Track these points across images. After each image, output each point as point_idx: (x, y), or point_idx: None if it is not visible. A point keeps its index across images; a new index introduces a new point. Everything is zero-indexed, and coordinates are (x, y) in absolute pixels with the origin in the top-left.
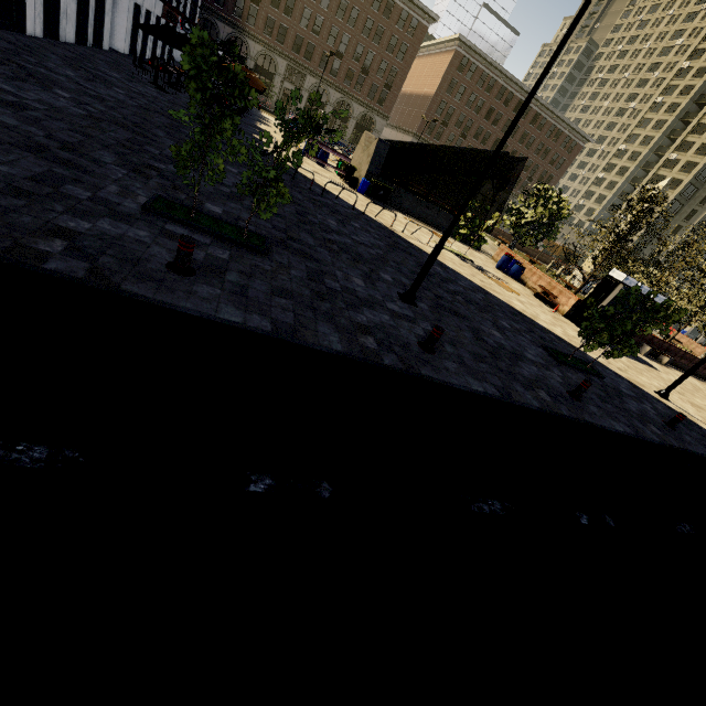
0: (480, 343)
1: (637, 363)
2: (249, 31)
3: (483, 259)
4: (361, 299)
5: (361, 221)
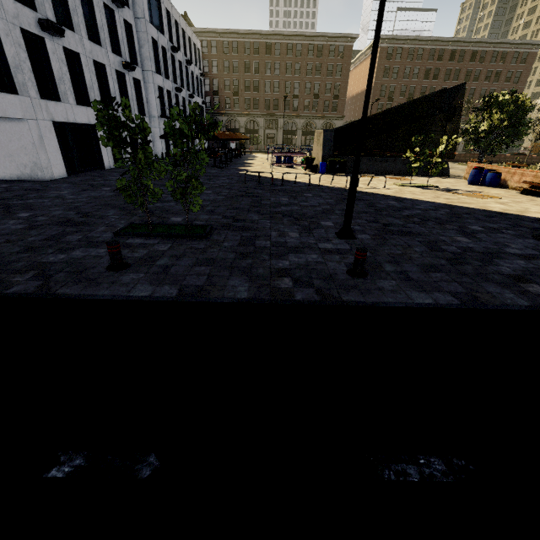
0: (435, 253)
1: None
2: (237, 112)
3: (452, 182)
4: (289, 248)
5: (314, 191)
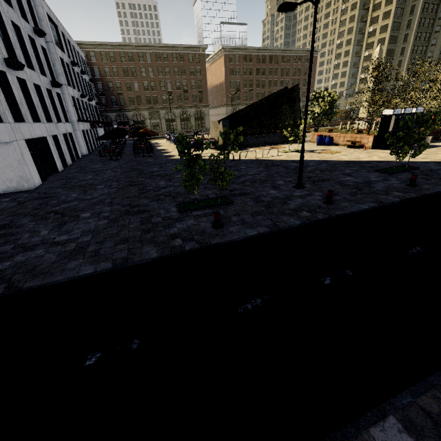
0: (347, 187)
1: (429, 149)
2: (124, 108)
3: (307, 145)
4: (283, 198)
5: (242, 164)
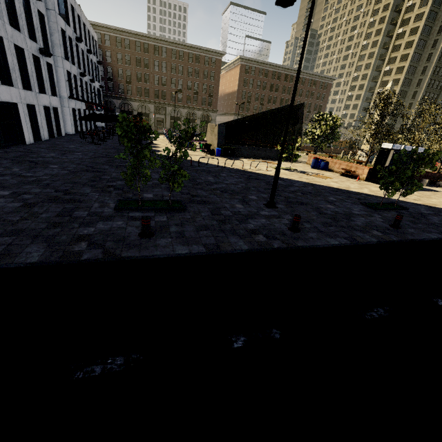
0: (323, 215)
1: (424, 192)
2: (130, 98)
3: (302, 166)
4: (245, 215)
5: (225, 171)
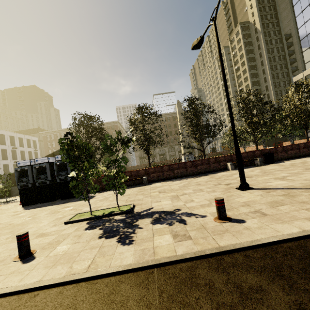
0: None
1: (40, 208)
2: None
3: None
4: None
5: None
